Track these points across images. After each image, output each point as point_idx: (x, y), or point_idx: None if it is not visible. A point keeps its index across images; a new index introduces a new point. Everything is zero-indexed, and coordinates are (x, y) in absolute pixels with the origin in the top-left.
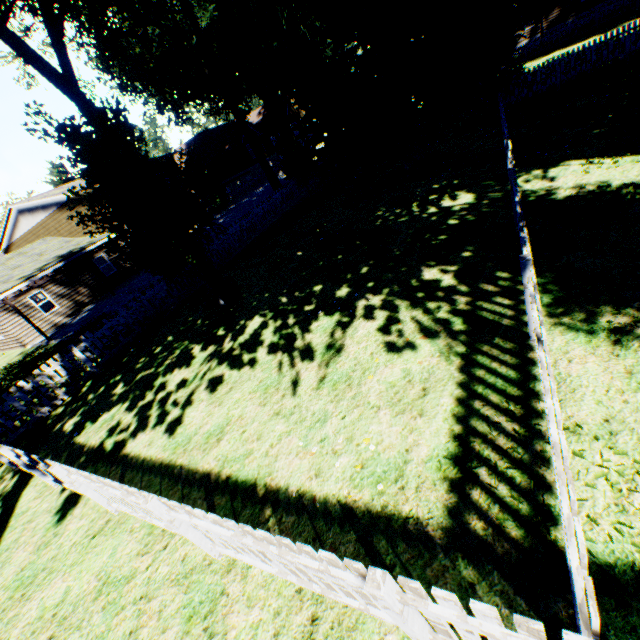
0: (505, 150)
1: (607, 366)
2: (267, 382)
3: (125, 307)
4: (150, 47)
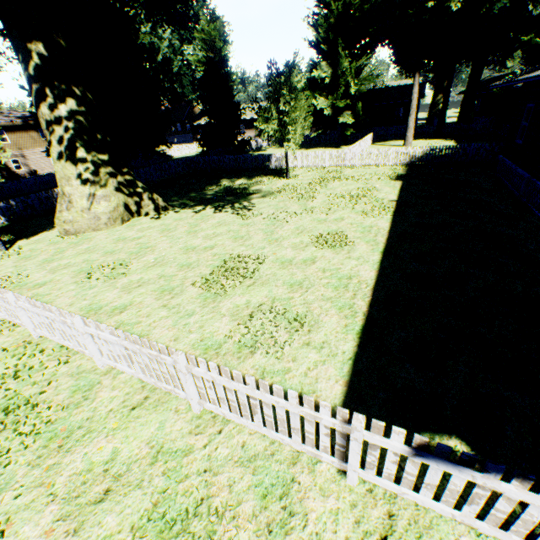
0: None
1: None
2: None
3: None
4: None
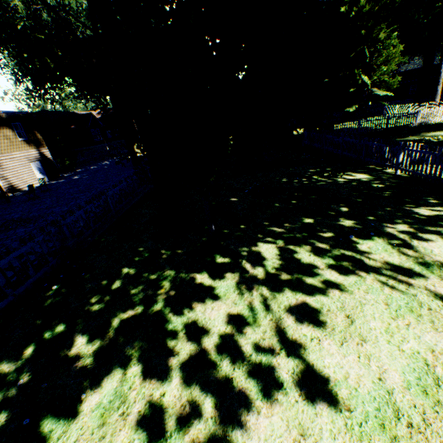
0: (400, 148)
1: None
2: (399, 303)
3: (41, 230)
4: (41, 23)
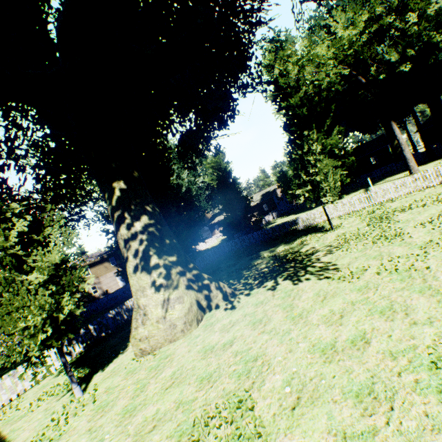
0: None
1: (46, 381)
2: None
3: None
4: None
